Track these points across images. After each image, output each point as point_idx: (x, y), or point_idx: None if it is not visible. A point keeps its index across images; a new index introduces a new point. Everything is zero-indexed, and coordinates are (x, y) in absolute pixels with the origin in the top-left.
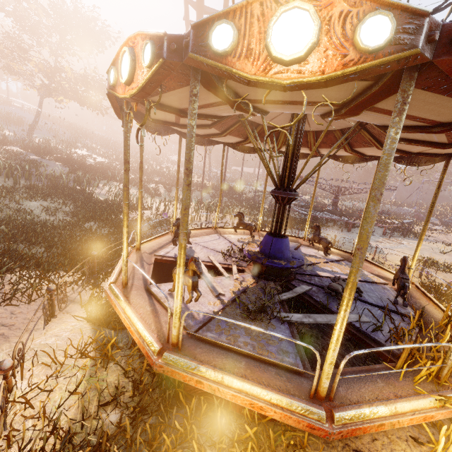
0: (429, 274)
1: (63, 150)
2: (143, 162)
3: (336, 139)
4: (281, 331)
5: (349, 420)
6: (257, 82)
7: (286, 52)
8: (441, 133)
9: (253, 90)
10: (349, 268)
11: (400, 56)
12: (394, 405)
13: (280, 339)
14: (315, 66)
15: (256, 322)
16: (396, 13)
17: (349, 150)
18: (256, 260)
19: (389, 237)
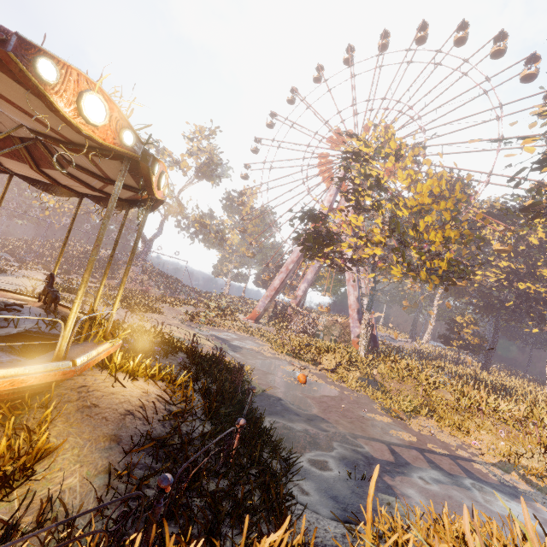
0: None
1: None
2: None
3: None
4: None
5: (83, 362)
6: (63, 117)
7: (91, 117)
8: (107, 184)
9: (9, 89)
10: None
11: (134, 155)
12: (98, 349)
13: None
14: (102, 134)
15: None
16: (135, 135)
17: None
18: None
19: None
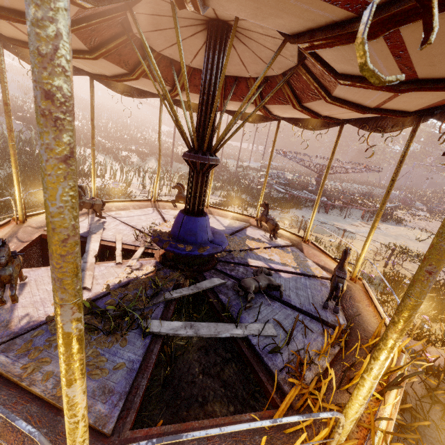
0: (395, 264)
1: (28, 108)
2: (8, 103)
3: (282, 90)
4: (131, 351)
5: None
6: None
7: None
8: (374, 38)
9: None
10: (292, 255)
11: None
12: None
13: (118, 366)
14: None
15: (103, 335)
16: None
17: (298, 107)
18: (157, 244)
19: (367, 221)
